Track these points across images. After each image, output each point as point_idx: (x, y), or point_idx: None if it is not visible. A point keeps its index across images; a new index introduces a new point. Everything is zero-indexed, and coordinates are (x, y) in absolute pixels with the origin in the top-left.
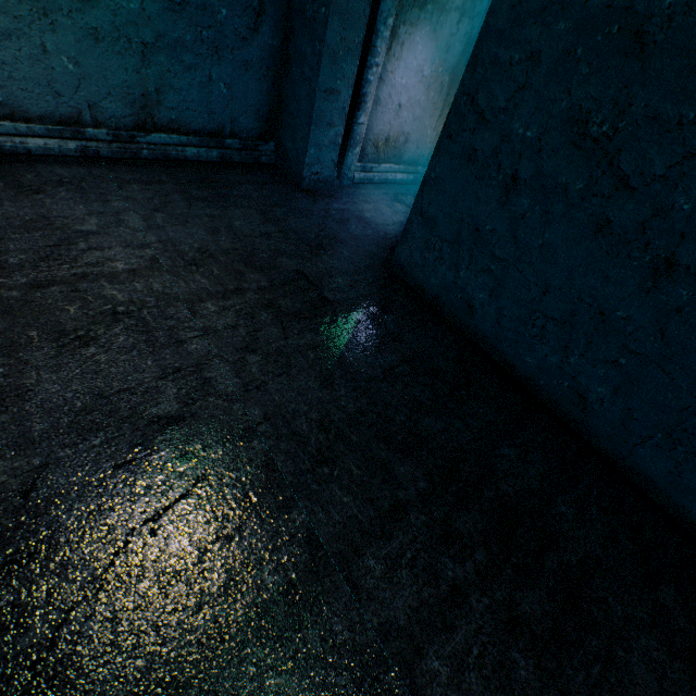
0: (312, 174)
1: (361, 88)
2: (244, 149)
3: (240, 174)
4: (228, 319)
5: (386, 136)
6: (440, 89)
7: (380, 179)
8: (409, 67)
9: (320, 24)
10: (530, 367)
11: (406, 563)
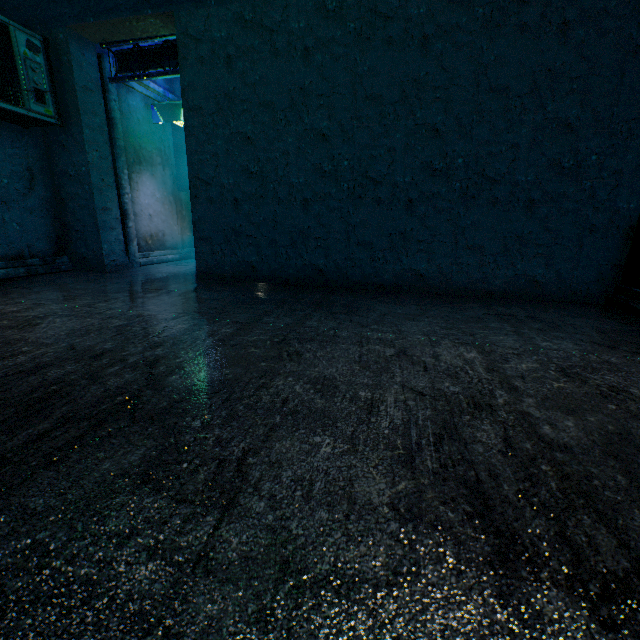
0: (111, 261)
1: (123, 207)
2: (44, 264)
3: (52, 276)
4: (120, 304)
5: (150, 234)
6: (171, 204)
7: (158, 260)
8: (147, 194)
9: (84, 176)
10: (294, 274)
11: (282, 316)
